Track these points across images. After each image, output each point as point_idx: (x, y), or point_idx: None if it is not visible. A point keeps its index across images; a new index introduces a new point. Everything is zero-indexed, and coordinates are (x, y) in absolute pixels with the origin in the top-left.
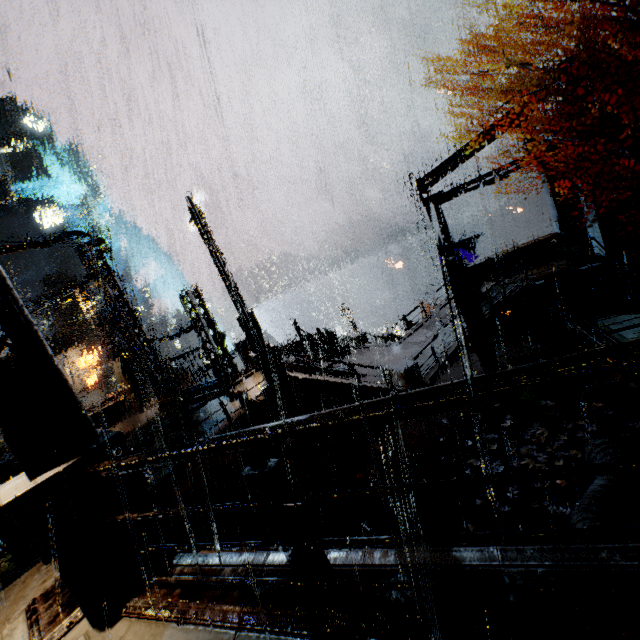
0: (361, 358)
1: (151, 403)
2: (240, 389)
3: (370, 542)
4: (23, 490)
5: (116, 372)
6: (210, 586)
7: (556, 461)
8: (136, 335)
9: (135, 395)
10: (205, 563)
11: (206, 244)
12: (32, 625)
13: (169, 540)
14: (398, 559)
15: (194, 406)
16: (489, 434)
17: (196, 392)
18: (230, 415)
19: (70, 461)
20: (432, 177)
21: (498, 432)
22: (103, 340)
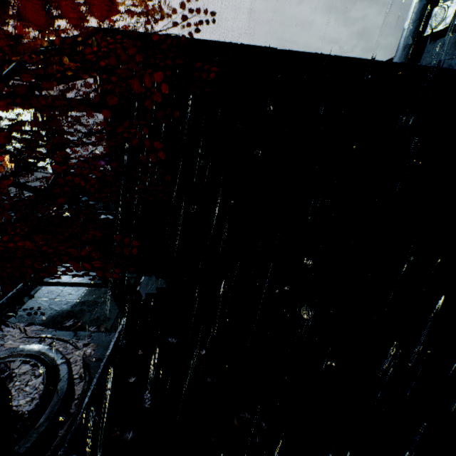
0: None
1: None
2: None
3: None
4: None
5: None
6: None
7: None
8: None
9: None
10: None
11: None
12: None
13: None
14: None
15: None
16: None
17: None
18: None
19: None
20: None
21: None
22: None
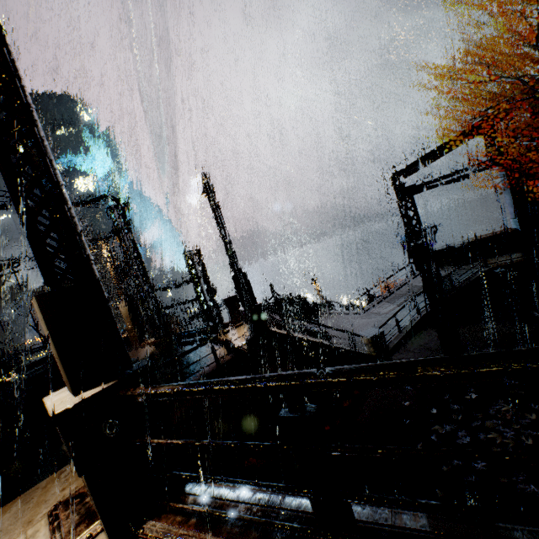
0: (328, 322)
1: (148, 341)
2: (226, 337)
3: (419, 505)
4: (70, 404)
5: (124, 312)
6: (226, 521)
7: (524, 439)
8: (144, 283)
9: (136, 333)
10: (218, 496)
11: (214, 212)
12: (54, 531)
13: (181, 468)
14: (433, 526)
15: (185, 348)
16: (453, 404)
17: (187, 336)
18: (219, 359)
19: (109, 383)
20: (405, 172)
21: (462, 403)
22: (117, 285)
